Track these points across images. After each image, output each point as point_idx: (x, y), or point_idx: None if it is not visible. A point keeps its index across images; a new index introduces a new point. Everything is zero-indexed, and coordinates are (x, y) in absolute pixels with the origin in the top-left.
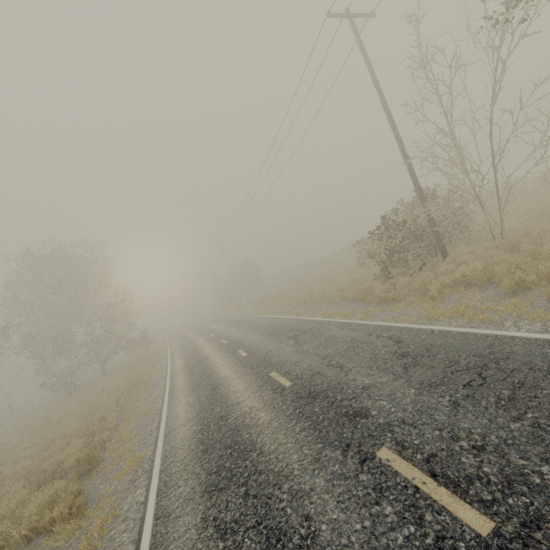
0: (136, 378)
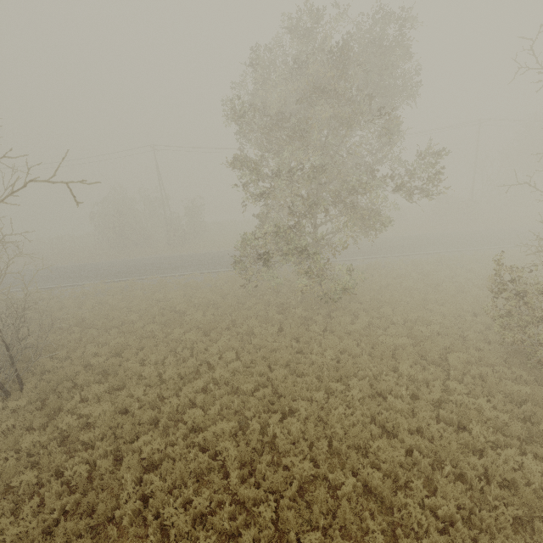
0: (450, 256)
